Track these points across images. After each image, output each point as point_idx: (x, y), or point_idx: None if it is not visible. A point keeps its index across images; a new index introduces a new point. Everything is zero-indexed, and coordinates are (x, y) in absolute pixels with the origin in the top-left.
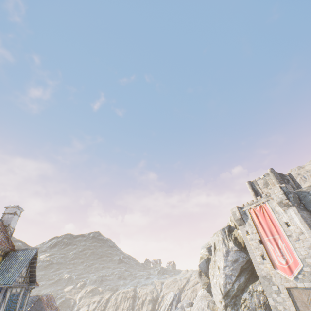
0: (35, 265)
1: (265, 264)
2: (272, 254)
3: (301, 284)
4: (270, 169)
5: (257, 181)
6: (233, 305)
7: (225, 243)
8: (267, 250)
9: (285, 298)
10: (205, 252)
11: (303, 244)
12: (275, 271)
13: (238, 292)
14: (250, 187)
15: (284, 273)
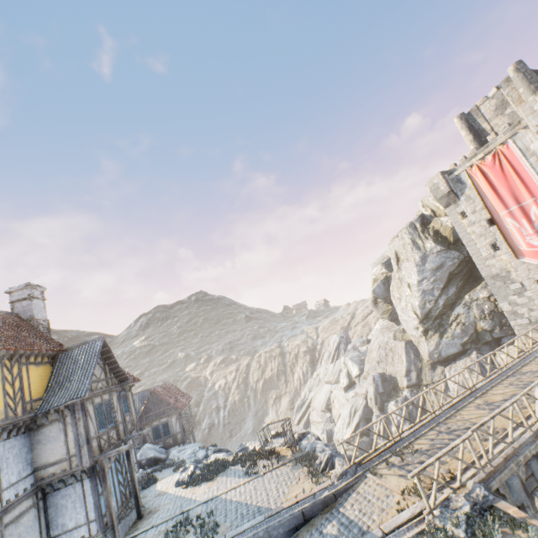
0: (113, 360)
1: (497, 256)
2: (514, 237)
3: None
4: (515, 64)
5: (480, 109)
6: (438, 328)
7: (418, 246)
8: (503, 234)
9: (534, 296)
10: (381, 271)
11: None
12: (518, 262)
13: (446, 309)
14: (463, 126)
15: (536, 260)
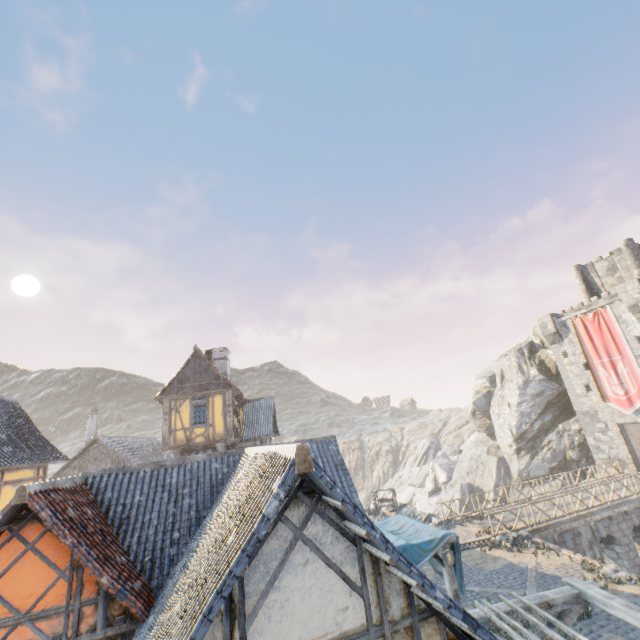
0: (274, 415)
1: (589, 396)
2: (603, 383)
3: None
4: (626, 241)
5: (594, 265)
6: (531, 449)
7: (523, 371)
8: (595, 379)
9: (615, 436)
10: (484, 385)
11: None
12: (605, 405)
13: (540, 434)
14: (578, 276)
15: (618, 406)
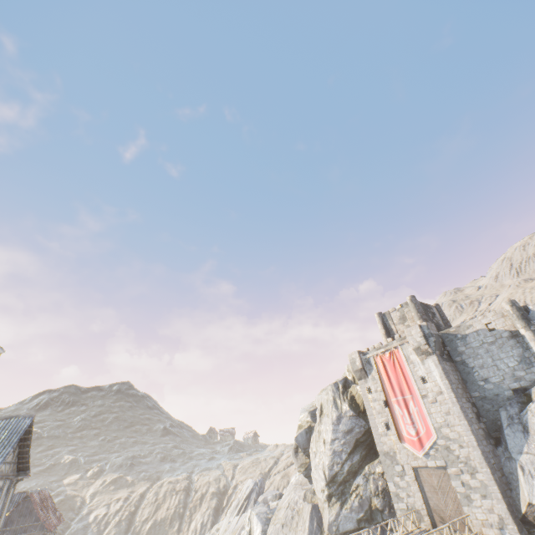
0: (28, 442)
1: (389, 435)
2: (399, 422)
3: (432, 462)
4: (410, 297)
5: (391, 314)
6: (341, 495)
7: (337, 405)
8: (393, 417)
9: (411, 481)
10: (307, 418)
11: (441, 408)
12: (402, 445)
13: (349, 476)
14: (380, 321)
15: (412, 448)
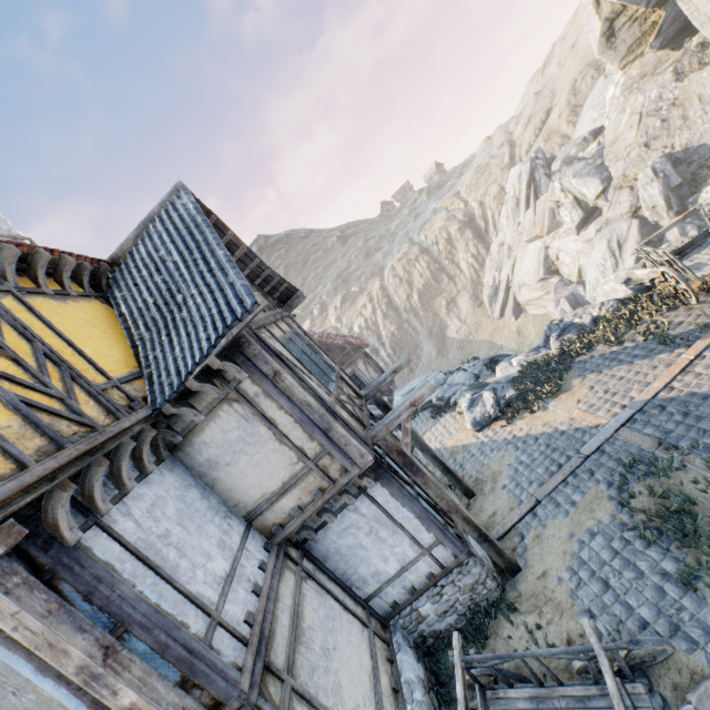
0: (242, 251)
1: None
2: None
3: None
4: None
5: None
6: None
7: None
8: None
9: None
10: None
11: None
12: None
13: None
14: None
15: None
